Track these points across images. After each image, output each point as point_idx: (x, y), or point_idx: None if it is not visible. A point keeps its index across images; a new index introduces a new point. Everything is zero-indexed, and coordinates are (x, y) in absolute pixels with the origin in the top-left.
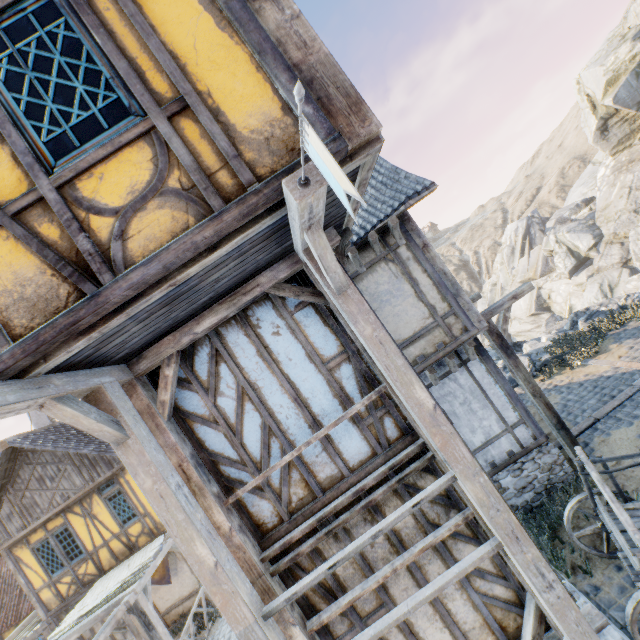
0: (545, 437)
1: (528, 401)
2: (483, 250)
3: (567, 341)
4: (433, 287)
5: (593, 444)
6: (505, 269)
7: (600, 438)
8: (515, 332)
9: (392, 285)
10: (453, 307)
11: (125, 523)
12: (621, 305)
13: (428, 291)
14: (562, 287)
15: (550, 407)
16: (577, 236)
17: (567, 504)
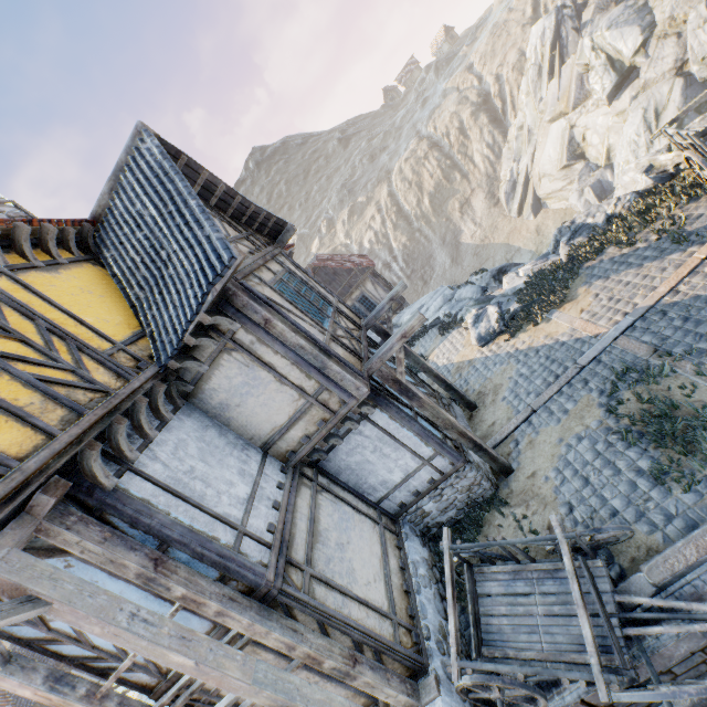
0: (463, 462)
1: (489, 371)
2: (507, 72)
3: (539, 282)
4: (293, 367)
5: (522, 445)
6: (532, 102)
7: (529, 438)
8: (545, 195)
9: (246, 376)
10: (322, 384)
11: None
12: (610, 214)
13: (289, 372)
14: (599, 121)
15: (464, 435)
16: (620, 33)
17: (481, 522)
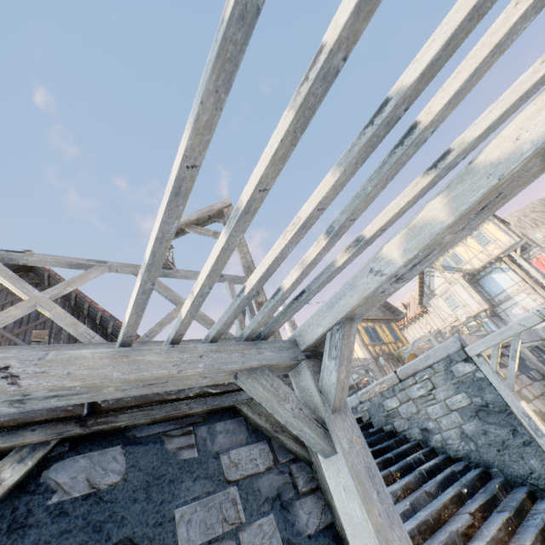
0: None
1: None
2: None
3: None
4: None
5: None
6: None
7: None
8: None
9: None
10: None
11: (395, 340)
12: None
13: None
14: None
15: None
16: None
17: None
